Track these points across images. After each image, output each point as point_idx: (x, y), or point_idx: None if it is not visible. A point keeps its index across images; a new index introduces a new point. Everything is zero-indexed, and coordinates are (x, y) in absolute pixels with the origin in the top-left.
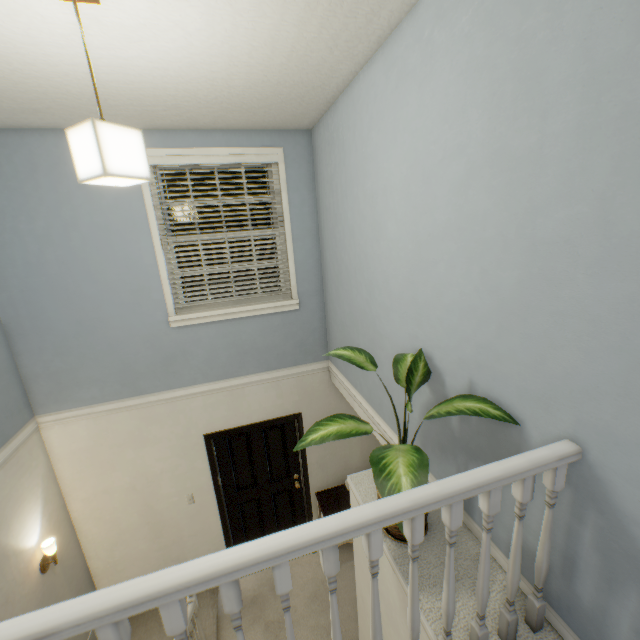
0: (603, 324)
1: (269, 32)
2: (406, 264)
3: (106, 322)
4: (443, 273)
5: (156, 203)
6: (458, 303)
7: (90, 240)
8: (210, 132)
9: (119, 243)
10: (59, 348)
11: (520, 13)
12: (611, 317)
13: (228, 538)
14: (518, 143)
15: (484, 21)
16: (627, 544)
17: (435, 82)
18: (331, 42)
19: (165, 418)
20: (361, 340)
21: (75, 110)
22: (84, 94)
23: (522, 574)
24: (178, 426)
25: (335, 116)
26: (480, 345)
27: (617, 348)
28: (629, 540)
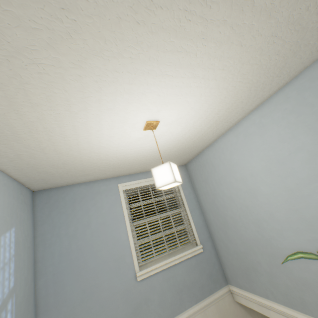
0: None
1: (198, 130)
2: (285, 202)
3: (99, 286)
4: None
5: (126, 206)
6: None
7: (95, 232)
8: (147, 172)
9: (109, 231)
10: (68, 317)
11: (308, 107)
12: None
13: None
14: None
15: (289, 112)
16: None
17: (270, 132)
18: (214, 131)
19: None
20: (260, 258)
21: (103, 171)
22: (114, 164)
23: None
24: None
25: (203, 156)
26: None
27: None
28: None
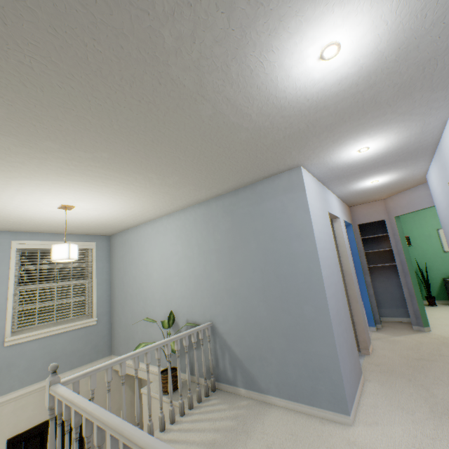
0: (209, 290)
1: (117, 217)
2: (162, 287)
3: None
4: (175, 287)
5: (16, 267)
6: (181, 295)
7: None
8: (59, 234)
9: None
10: None
11: (186, 230)
12: (210, 288)
13: None
14: (189, 254)
15: (179, 228)
16: (223, 340)
17: (168, 236)
18: (135, 219)
19: None
20: (139, 328)
21: None
22: (15, 221)
23: (210, 379)
24: None
25: (127, 234)
26: (188, 306)
27: (212, 294)
28: (223, 339)
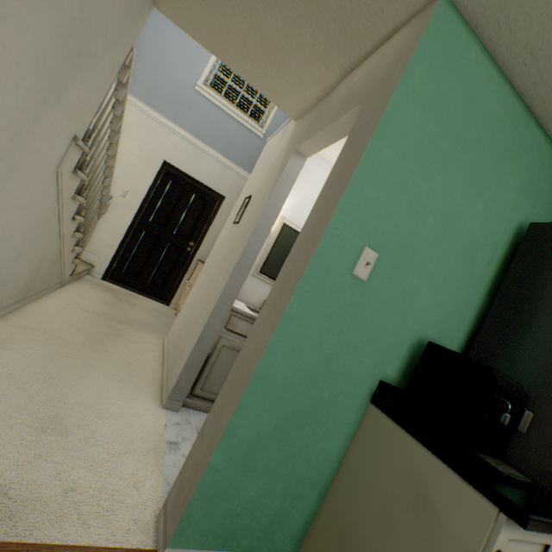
0: None
1: None
2: None
3: (166, 57)
4: None
5: None
6: None
7: None
8: None
9: None
10: None
11: None
12: None
13: (124, 242)
14: None
15: None
16: None
17: None
18: None
19: (152, 132)
20: None
21: None
22: None
23: None
24: (155, 143)
25: None
26: None
27: None
28: None
